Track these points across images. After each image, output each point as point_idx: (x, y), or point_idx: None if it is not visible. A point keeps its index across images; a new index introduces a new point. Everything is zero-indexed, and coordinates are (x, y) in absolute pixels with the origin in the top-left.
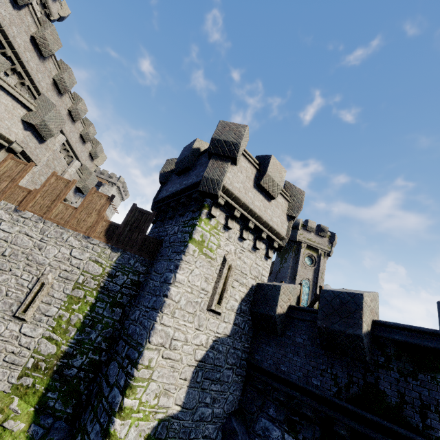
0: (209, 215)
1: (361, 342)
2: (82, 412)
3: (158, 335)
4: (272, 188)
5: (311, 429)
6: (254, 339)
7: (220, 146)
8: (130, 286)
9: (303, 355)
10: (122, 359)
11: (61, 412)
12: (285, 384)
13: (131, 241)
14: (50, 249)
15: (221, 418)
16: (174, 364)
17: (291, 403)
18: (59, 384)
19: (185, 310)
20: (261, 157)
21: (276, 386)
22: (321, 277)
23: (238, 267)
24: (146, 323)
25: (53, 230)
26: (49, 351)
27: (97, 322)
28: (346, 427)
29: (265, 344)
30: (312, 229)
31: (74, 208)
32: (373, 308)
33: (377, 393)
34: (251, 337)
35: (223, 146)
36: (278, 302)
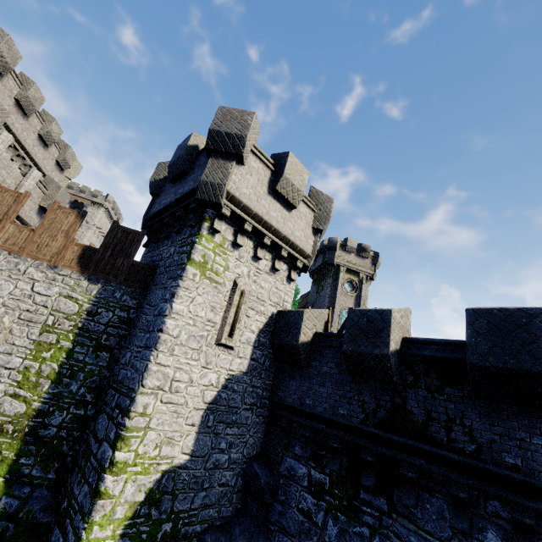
0: (212, 230)
1: (389, 361)
2: (68, 475)
3: (154, 377)
4: (292, 195)
5: (338, 461)
6: (277, 374)
7: (221, 140)
8: (118, 324)
9: (329, 385)
10: (111, 410)
11: (41, 479)
12: (311, 418)
13: (115, 269)
14: (2, 284)
15: (241, 463)
16: (178, 408)
17: (317, 438)
18: (34, 448)
19: (187, 346)
20: (277, 155)
21: (301, 421)
22: (363, 305)
23: (254, 293)
24: (138, 365)
25: (3, 260)
26: (17, 411)
27: (77, 371)
28: (373, 453)
29: (288, 379)
30: (352, 250)
31: (31, 230)
32: (404, 325)
33: (404, 414)
34: (274, 372)
35: (224, 139)
36: (301, 330)
